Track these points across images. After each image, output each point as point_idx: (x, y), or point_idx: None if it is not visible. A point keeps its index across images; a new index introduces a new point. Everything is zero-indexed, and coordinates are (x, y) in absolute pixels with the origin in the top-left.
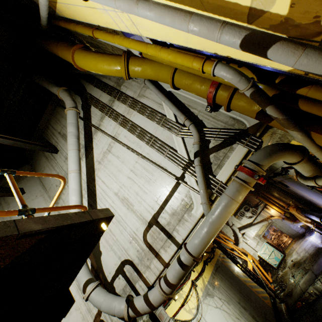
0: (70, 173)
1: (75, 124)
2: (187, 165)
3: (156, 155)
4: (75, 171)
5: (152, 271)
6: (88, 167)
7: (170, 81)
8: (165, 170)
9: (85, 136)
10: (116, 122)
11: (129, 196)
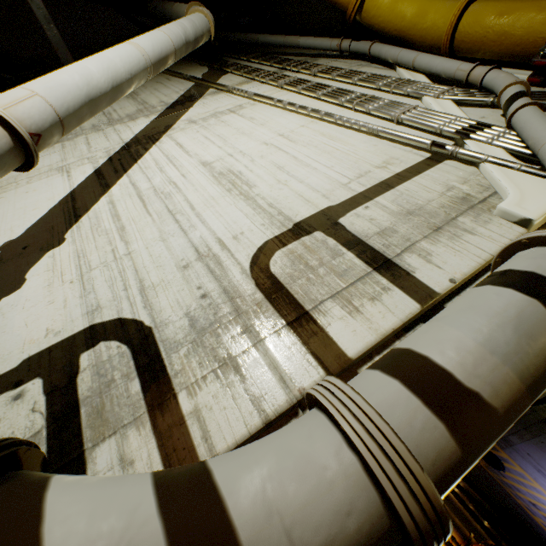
0: (127, 43)
1: (197, 28)
2: (474, 127)
3: (368, 121)
4: (141, 50)
5: (244, 386)
6: (155, 125)
7: (455, 14)
8: (392, 139)
9: (184, 95)
10: (278, 80)
11: (249, 169)
